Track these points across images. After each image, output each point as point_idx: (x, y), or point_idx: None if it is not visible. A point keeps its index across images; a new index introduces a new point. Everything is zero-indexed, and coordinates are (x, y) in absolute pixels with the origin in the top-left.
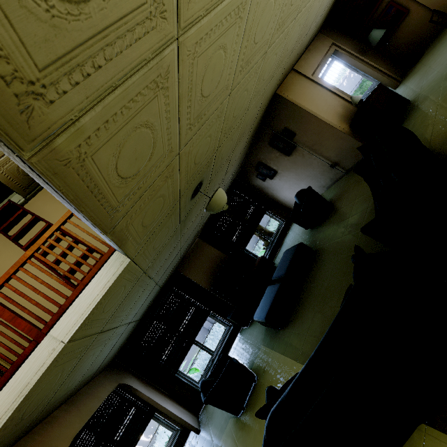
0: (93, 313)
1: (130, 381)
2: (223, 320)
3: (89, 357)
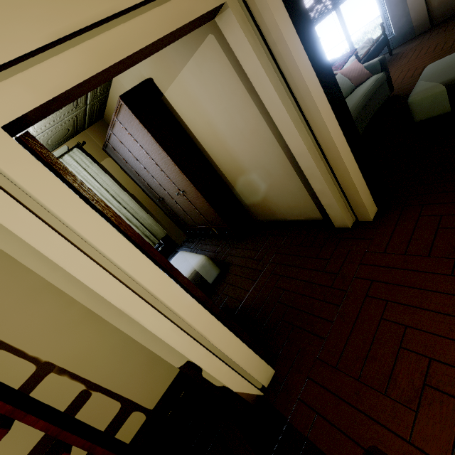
0: None
1: None
2: None
3: None
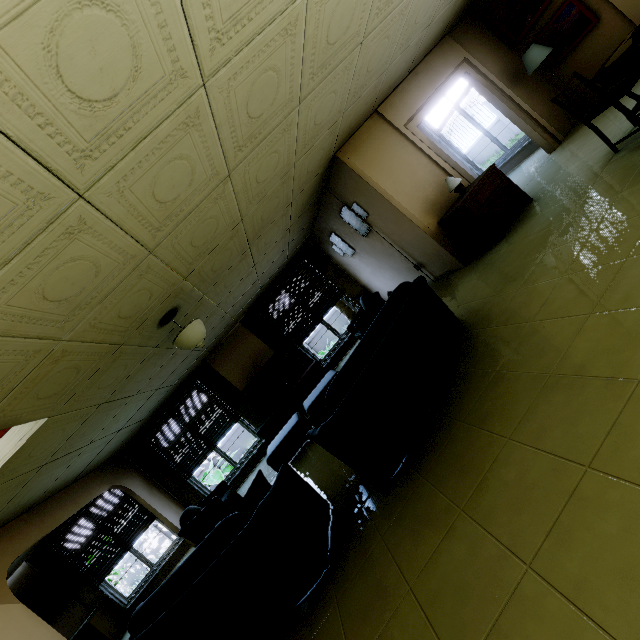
0: (9, 466)
1: (131, 482)
2: (254, 430)
3: (45, 479)
